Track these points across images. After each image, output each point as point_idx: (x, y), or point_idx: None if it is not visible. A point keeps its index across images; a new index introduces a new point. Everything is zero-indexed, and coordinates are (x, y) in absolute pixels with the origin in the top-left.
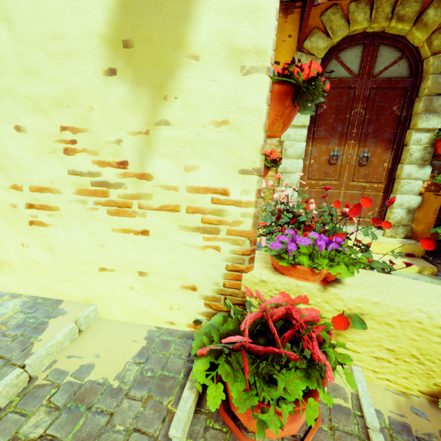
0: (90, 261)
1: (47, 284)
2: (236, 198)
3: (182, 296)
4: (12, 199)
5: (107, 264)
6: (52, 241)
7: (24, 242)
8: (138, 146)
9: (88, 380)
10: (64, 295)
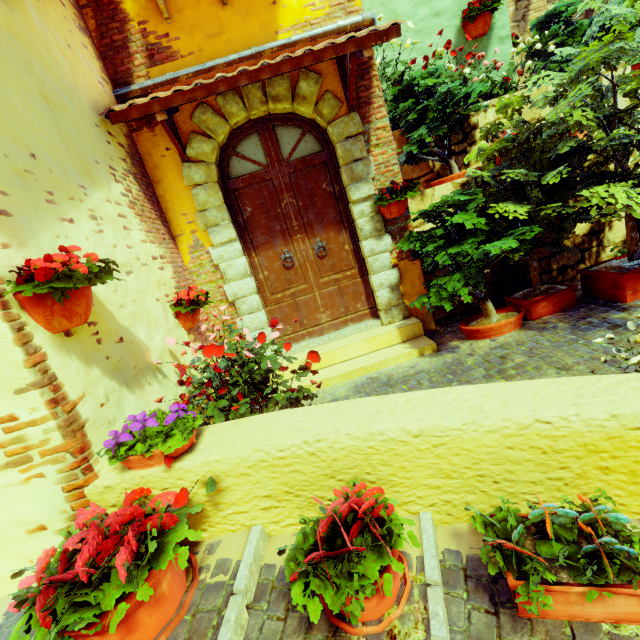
0: None
1: None
2: (28, 419)
3: (36, 542)
4: None
5: None
6: None
7: None
8: None
9: None
10: None
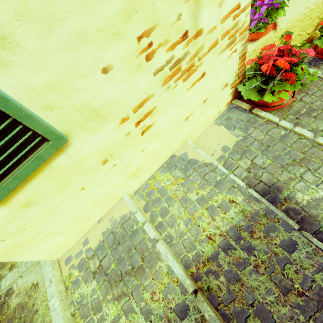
0: (180, 121)
1: (162, 156)
2: (243, 6)
3: (222, 94)
4: (125, 130)
5: (188, 113)
6: (158, 131)
7: (142, 148)
8: (191, 10)
9: (232, 147)
10: (172, 152)
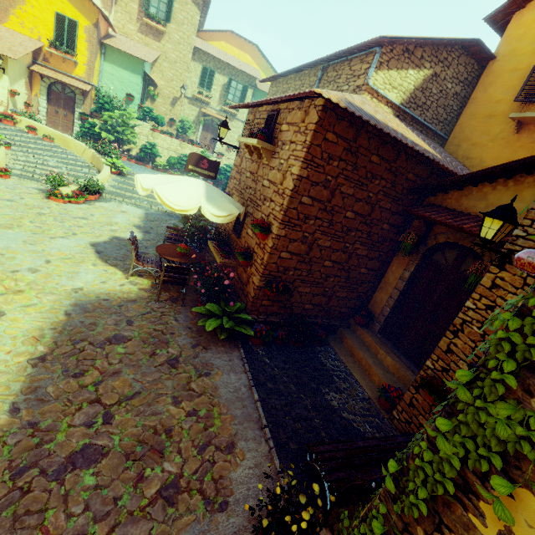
0: None
1: None
2: (5, 102)
3: None
4: None
5: None
6: None
7: None
8: None
9: None
10: None
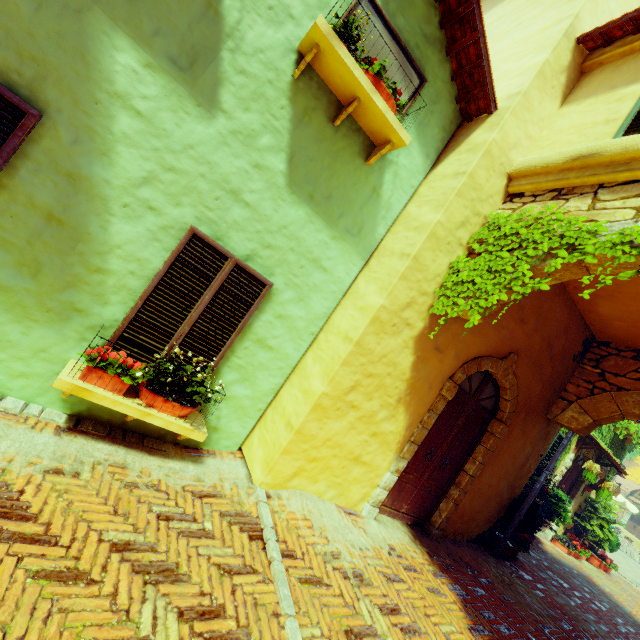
0: None
1: None
2: None
3: None
4: None
5: None
6: None
7: None
8: None
9: None
10: None
